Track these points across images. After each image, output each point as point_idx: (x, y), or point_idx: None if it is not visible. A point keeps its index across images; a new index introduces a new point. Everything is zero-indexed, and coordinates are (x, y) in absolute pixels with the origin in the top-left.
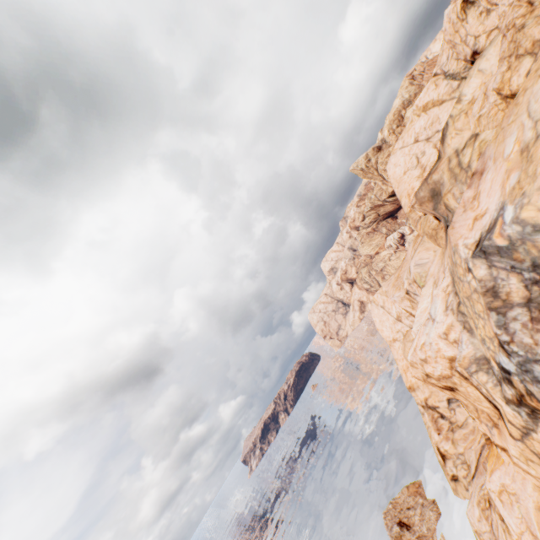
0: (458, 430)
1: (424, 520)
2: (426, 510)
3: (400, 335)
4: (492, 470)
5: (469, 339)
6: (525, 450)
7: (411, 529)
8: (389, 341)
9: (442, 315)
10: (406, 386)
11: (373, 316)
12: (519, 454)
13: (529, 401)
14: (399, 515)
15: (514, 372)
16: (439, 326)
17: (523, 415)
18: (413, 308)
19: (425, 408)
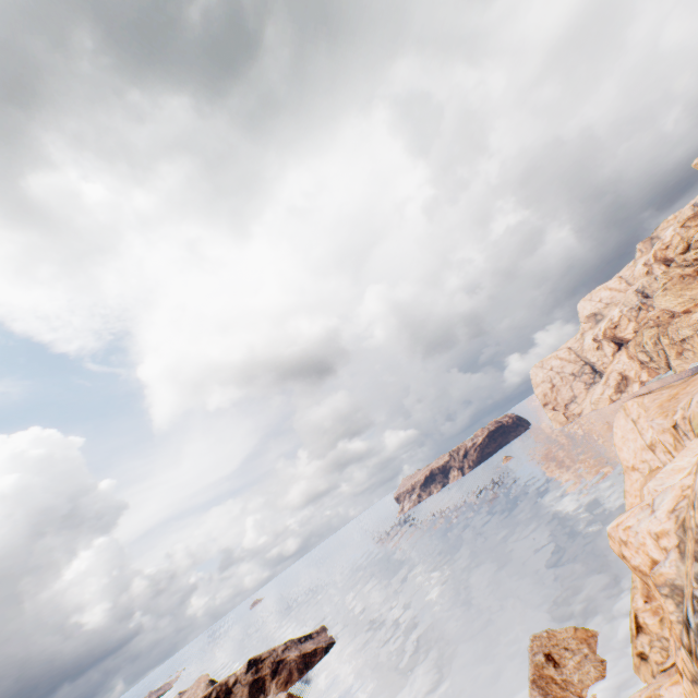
0: None
1: (580, 670)
2: (587, 663)
3: (645, 467)
4: (677, 681)
5: (676, 561)
6: (693, 693)
7: (558, 668)
8: (625, 466)
9: (664, 514)
10: None
11: (615, 426)
12: (689, 691)
13: (693, 661)
14: (551, 648)
15: (692, 628)
16: (654, 522)
17: (694, 666)
18: (675, 448)
19: None
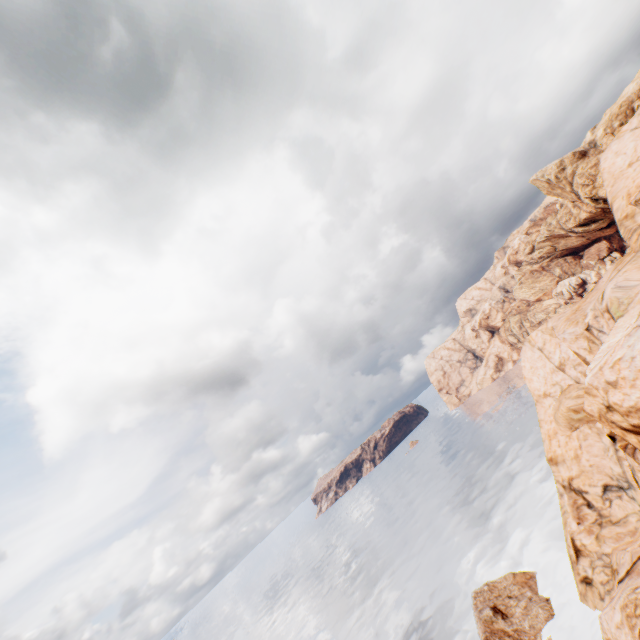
0: (609, 527)
1: (529, 615)
2: (534, 605)
3: (556, 389)
4: None
5: None
6: None
7: (507, 619)
8: (537, 395)
9: None
10: (546, 456)
11: (522, 360)
12: None
13: None
14: (495, 601)
15: None
16: None
17: None
18: (590, 351)
19: (566, 490)
